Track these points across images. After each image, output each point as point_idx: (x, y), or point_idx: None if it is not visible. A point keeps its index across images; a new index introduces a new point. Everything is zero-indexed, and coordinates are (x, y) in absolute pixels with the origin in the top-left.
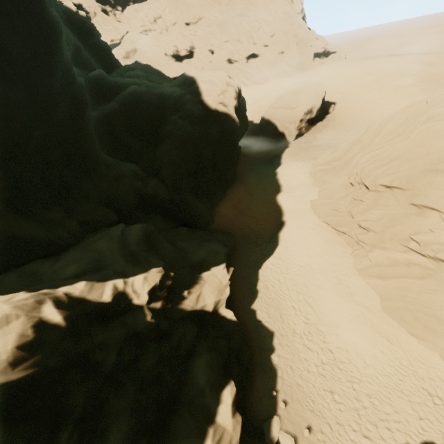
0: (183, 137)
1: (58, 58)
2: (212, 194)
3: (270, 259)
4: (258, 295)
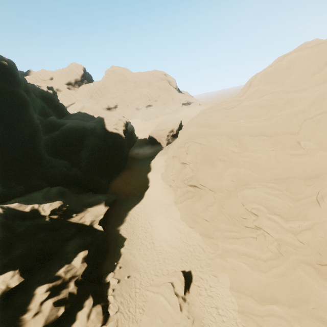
0: (93, 145)
1: (27, 113)
2: (111, 175)
3: (137, 205)
4: (124, 223)
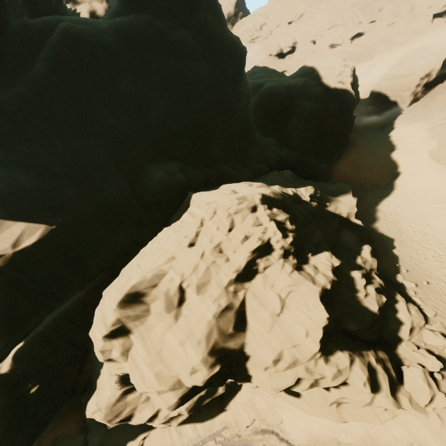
0: (308, 113)
1: (243, 71)
2: (329, 157)
3: (387, 199)
4: (378, 220)
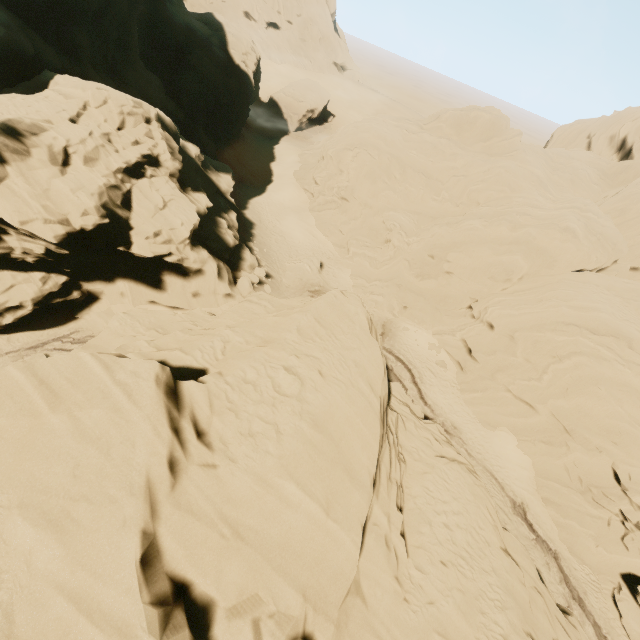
0: (207, 75)
1: None
2: (219, 139)
3: (258, 197)
4: (247, 209)
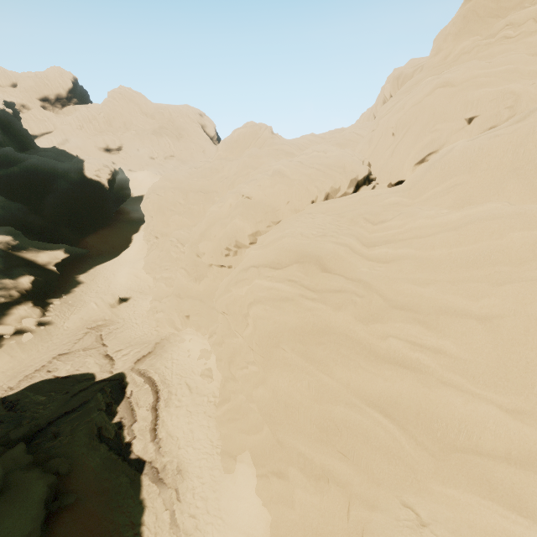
0: (63, 191)
1: None
2: (85, 231)
3: (108, 262)
4: (86, 273)
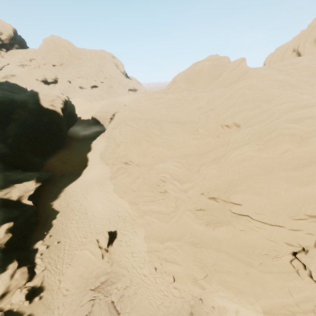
0: (23, 121)
1: None
2: (46, 153)
3: (74, 182)
4: (58, 198)
